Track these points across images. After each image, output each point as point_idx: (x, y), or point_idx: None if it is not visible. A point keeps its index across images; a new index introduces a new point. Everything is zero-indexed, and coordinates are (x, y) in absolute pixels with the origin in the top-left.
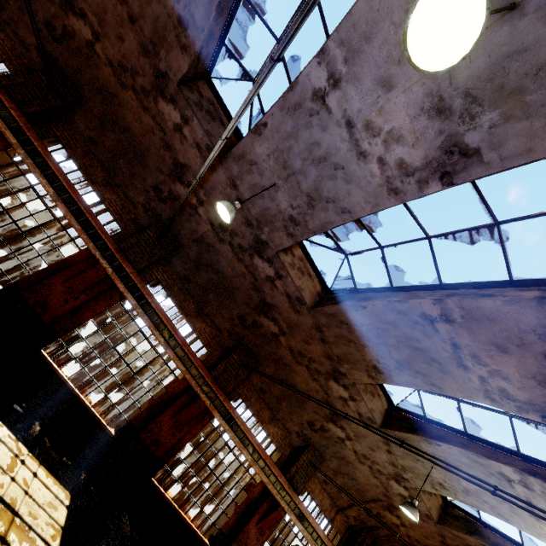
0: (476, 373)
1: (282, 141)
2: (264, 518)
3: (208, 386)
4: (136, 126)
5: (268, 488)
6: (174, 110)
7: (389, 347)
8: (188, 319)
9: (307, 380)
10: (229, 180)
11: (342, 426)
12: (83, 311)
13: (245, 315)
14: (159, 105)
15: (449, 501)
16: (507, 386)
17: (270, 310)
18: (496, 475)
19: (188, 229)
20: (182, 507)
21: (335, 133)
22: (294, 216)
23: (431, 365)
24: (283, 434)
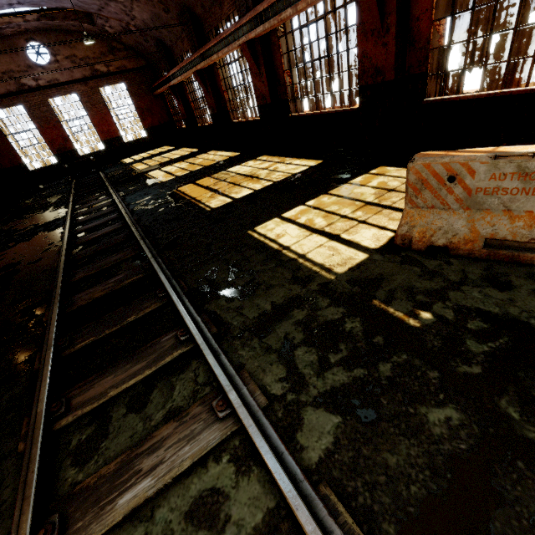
0: None
1: None
2: None
3: None
4: None
5: None
6: None
7: None
8: None
9: None
10: None
11: None
12: (279, 74)
13: None
14: None
15: None
16: None
17: None
18: None
19: None
20: None
21: None
22: None
23: None
24: None
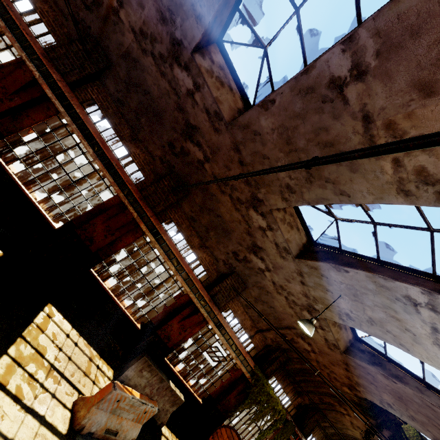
0: (390, 155)
1: None
2: (186, 318)
3: (136, 201)
4: None
5: (189, 296)
6: None
7: (299, 153)
8: (122, 142)
9: (231, 211)
10: None
11: (262, 258)
12: (23, 118)
13: (173, 141)
14: None
15: (359, 338)
16: (427, 160)
17: (194, 134)
18: (402, 300)
19: (115, 42)
20: (120, 298)
21: None
22: None
23: (340, 164)
24: (211, 261)
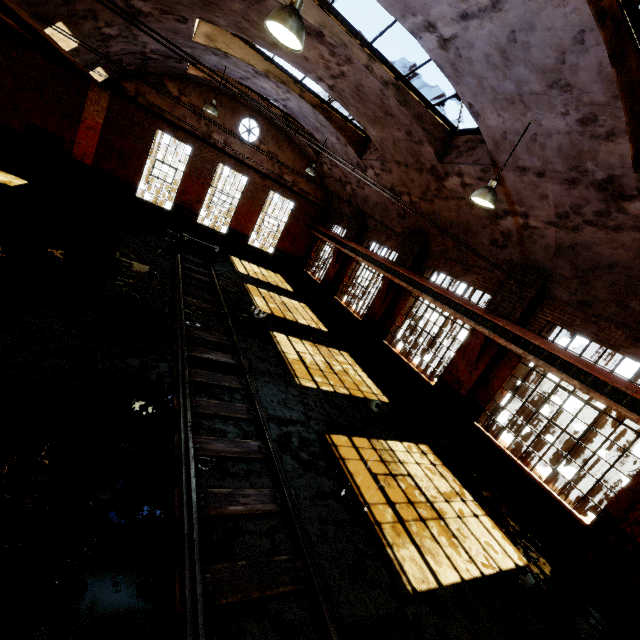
0: None
1: (484, 94)
2: None
3: None
4: (452, 215)
5: None
6: (452, 178)
7: None
8: (620, 353)
9: None
10: (515, 171)
11: None
12: (492, 381)
13: None
14: (447, 187)
15: None
16: None
17: None
18: None
19: (540, 250)
20: None
21: (474, 34)
22: (579, 117)
23: None
24: None
